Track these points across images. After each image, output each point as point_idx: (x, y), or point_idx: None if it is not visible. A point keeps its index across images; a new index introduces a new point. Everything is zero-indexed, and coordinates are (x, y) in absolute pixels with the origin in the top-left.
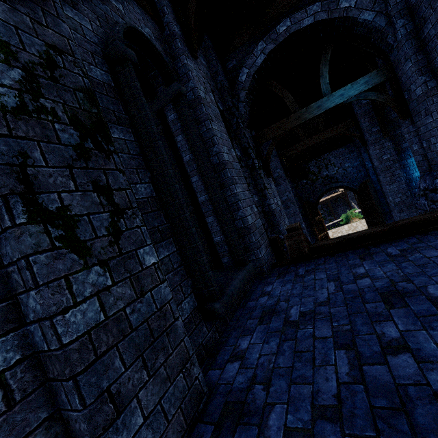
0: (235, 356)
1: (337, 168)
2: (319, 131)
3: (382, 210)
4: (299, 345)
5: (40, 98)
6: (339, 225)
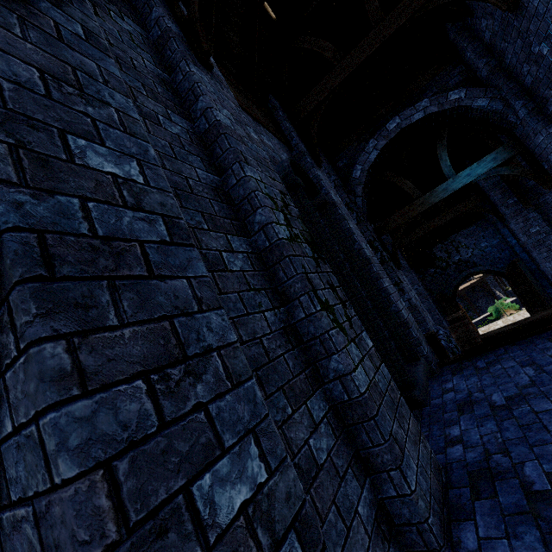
0: (452, 441)
1: (472, 250)
2: (438, 211)
3: (546, 294)
4: (521, 421)
5: (292, 228)
6: (487, 321)
